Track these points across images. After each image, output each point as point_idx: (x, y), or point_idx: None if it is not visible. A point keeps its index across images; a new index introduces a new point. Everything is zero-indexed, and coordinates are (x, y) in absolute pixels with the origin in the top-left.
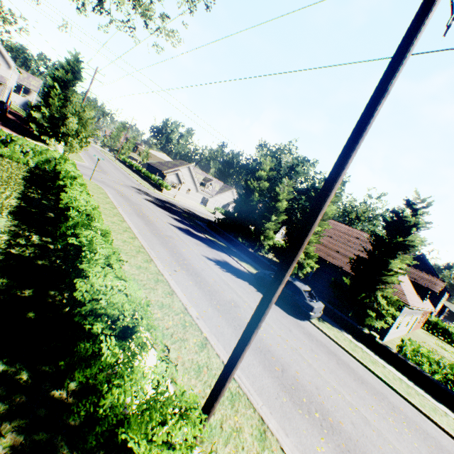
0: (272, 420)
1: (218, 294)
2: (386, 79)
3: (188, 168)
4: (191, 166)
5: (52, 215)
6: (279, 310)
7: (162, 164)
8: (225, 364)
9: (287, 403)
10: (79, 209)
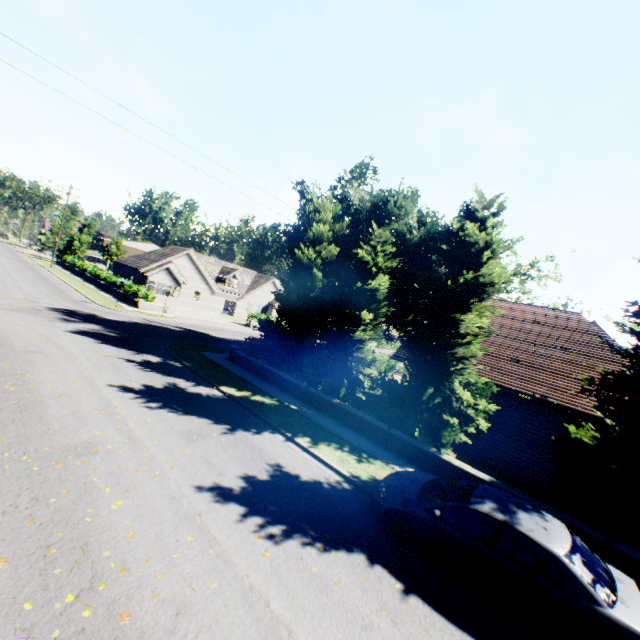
0: None
1: None
2: None
3: (187, 256)
4: (193, 252)
5: None
6: None
7: (140, 258)
8: None
9: None
10: None
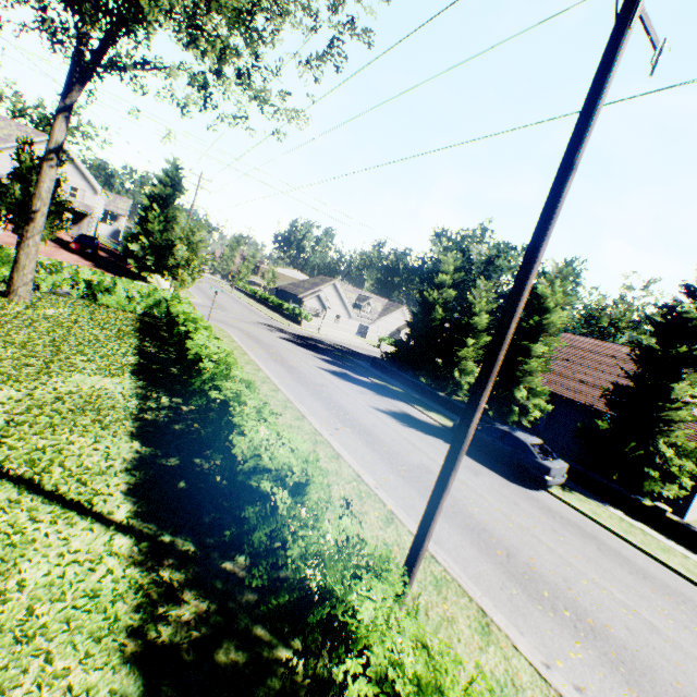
0: (497, 614)
1: (401, 457)
2: (570, 152)
3: (333, 286)
4: (337, 282)
5: (176, 370)
6: (496, 476)
7: (296, 286)
8: (421, 519)
9: (519, 595)
10: (210, 358)
